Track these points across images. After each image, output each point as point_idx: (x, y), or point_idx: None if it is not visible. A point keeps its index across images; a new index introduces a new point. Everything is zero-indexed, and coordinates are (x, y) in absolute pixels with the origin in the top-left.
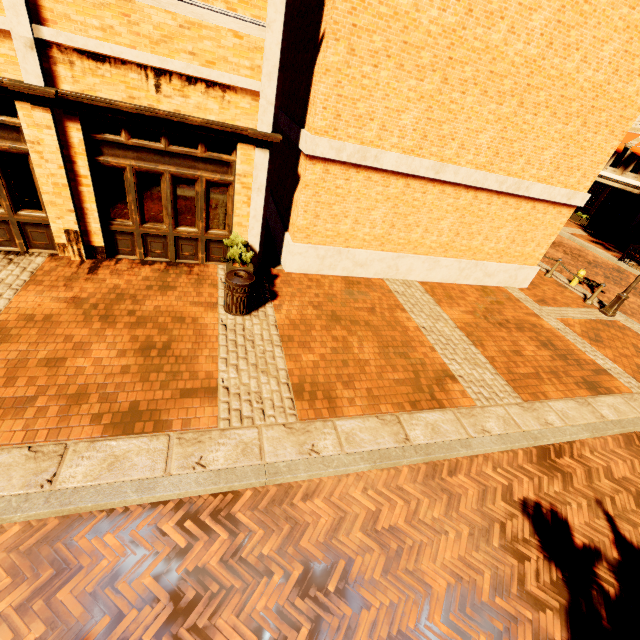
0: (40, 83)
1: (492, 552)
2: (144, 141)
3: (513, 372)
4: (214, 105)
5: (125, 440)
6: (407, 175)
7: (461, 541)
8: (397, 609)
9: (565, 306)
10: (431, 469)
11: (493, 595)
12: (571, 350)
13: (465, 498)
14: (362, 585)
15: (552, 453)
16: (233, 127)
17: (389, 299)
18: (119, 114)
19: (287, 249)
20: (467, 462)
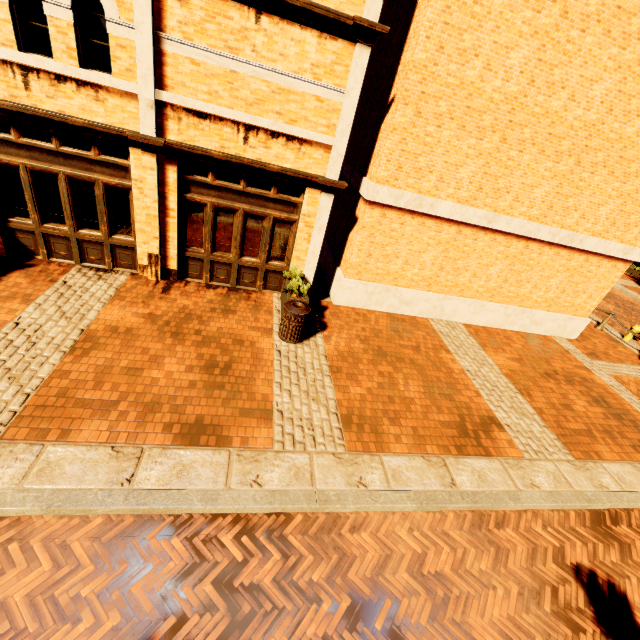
0: (153, 134)
1: (543, 617)
2: (226, 182)
3: (563, 426)
4: (291, 155)
5: (192, 451)
6: (460, 222)
7: (510, 599)
8: None
9: (618, 362)
10: (477, 518)
11: None
12: (626, 410)
13: (513, 554)
14: (408, 628)
15: (607, 519)
16: (305, 174)
17: (433, 339)
18: (210, 160)
19: (338, 283)
20: (515, 516)
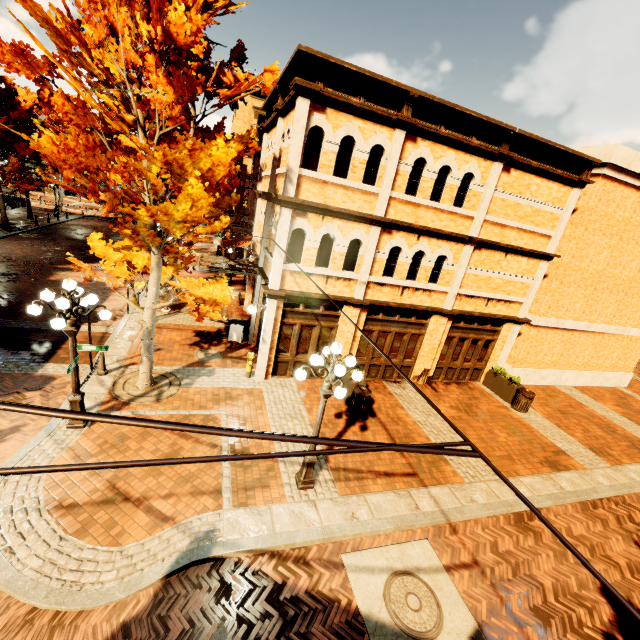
0: (450, 309)
1: None
2: (468, 325)
3: None
4: (504, 309)
5: (563, 473)
6: (573, 330)
7: None
8: None
9: None
10: None
11: None
12: None
13: None
14: None
15: None
16: (512, 317)
17: (570, 399)
18: (469, 316)
19: (509, 371)
20: None
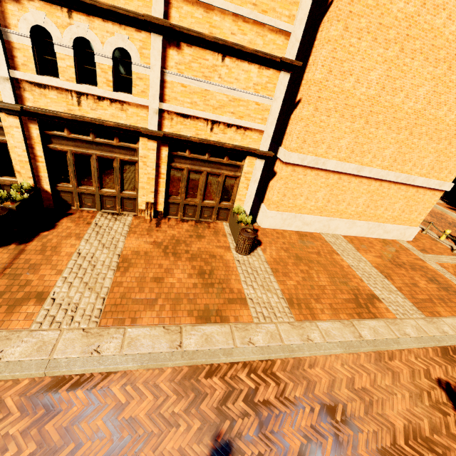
0: (155, 129)
1: (425, 408)
2: (197, 155)
3: (415, 297)
4: (238, 137)
5: (208, 326)
6: (340, 172)
7: (405, 400)
8: (378, 434)
9: (439, 254)
10: (377, 355)
11: (432, 433)
12: (449, 284)
13: (402, 375)
14: (355, 419)
15: (450, 351)
16: (248, 148)
17: (327, 246)
18: (189, 142)
19: (264, 214)
20: (398, 353)
